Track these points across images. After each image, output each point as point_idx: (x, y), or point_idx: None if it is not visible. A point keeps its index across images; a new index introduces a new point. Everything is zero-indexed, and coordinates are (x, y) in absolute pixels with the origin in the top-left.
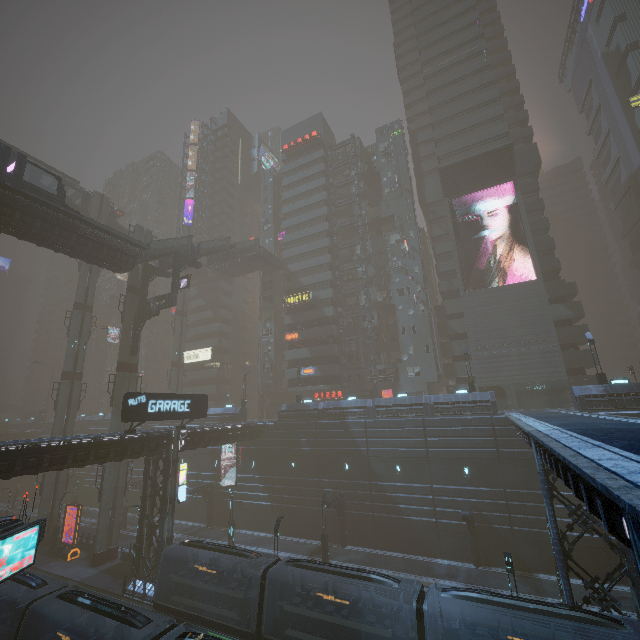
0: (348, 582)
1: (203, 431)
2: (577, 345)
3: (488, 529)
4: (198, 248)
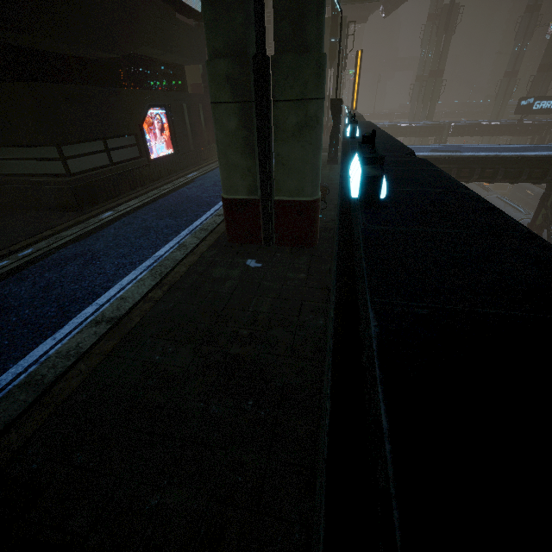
0: None
1: None
2: None
3: None
4: None
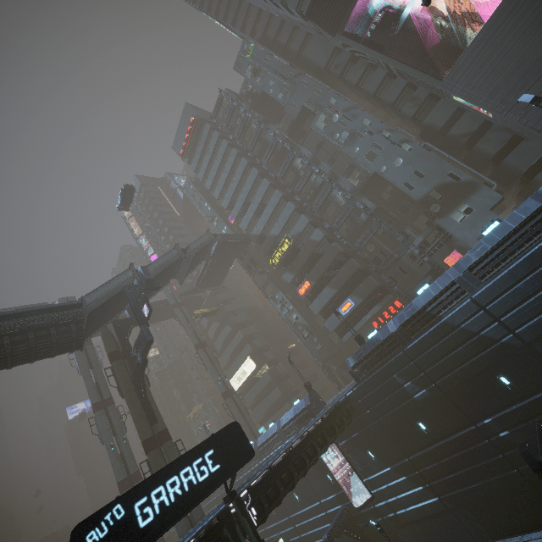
0: None
1: (272, 471)
2: None
3: None
4: (144, 269)
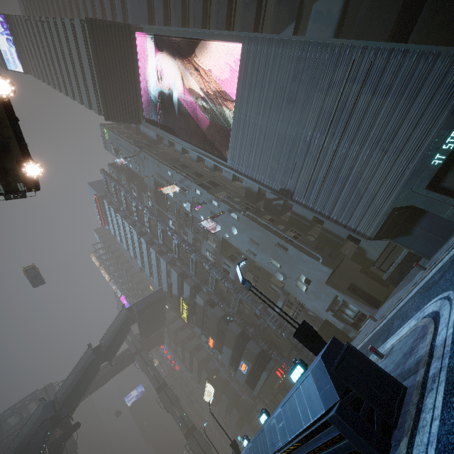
0: None
1: None
2: None
3: None
4: (48, 405)
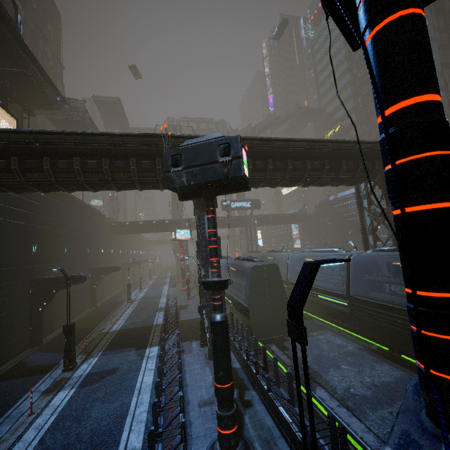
0: None
1: (265, 217)
2: None
3: None
4: (254, 128)
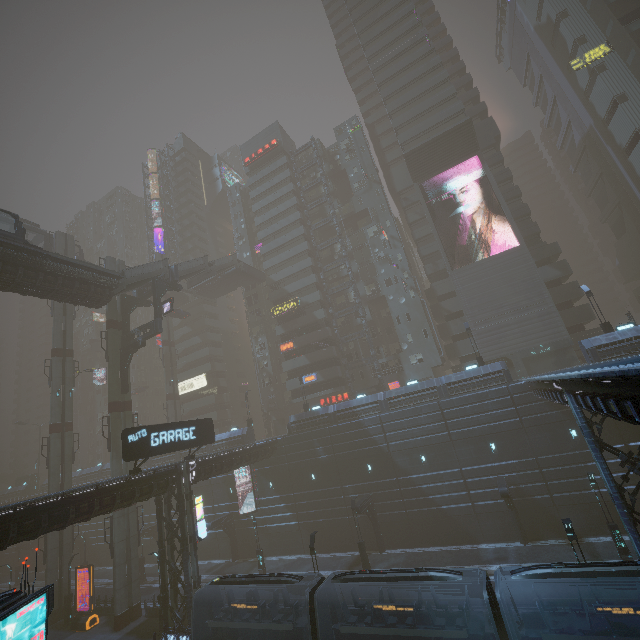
0: (396, 588)
1: (213, 458)
2: (571, 303)
3: (527, 502)
4: (176, 270)
